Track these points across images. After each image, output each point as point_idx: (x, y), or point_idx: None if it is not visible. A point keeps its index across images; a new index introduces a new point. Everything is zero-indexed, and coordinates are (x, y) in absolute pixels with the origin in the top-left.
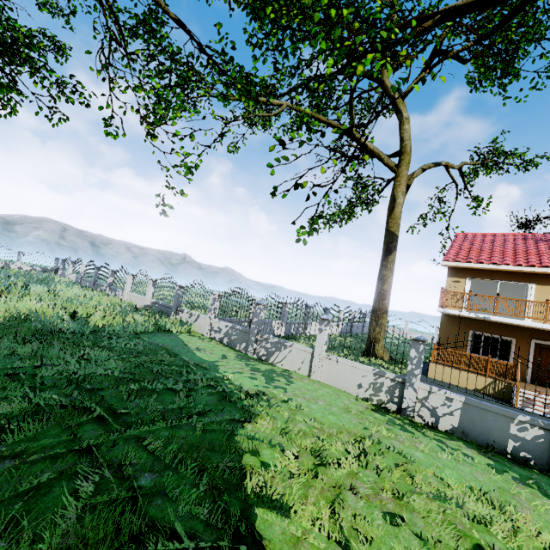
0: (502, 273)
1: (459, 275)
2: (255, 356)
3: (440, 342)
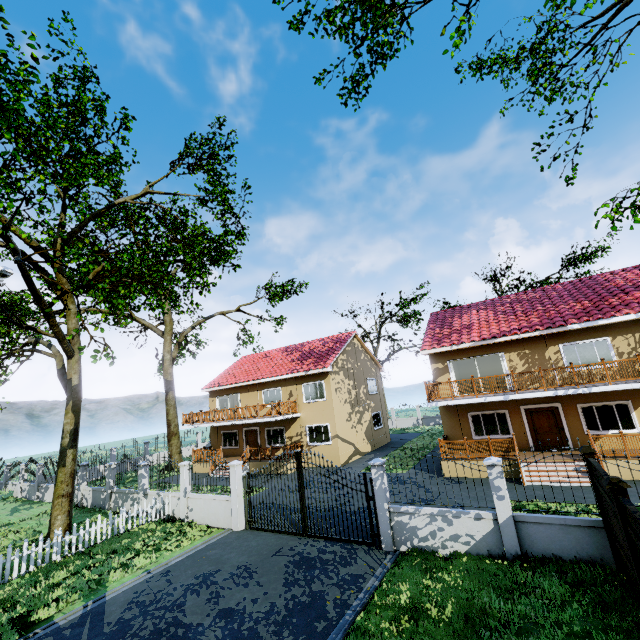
0: (229, 390)
1: (213, 396)
2: (39, 500)
3: (212, 444)
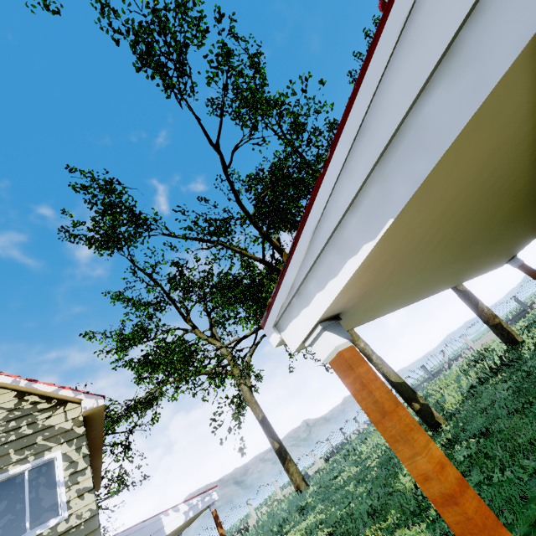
0: None
1: None
2: None
3: None
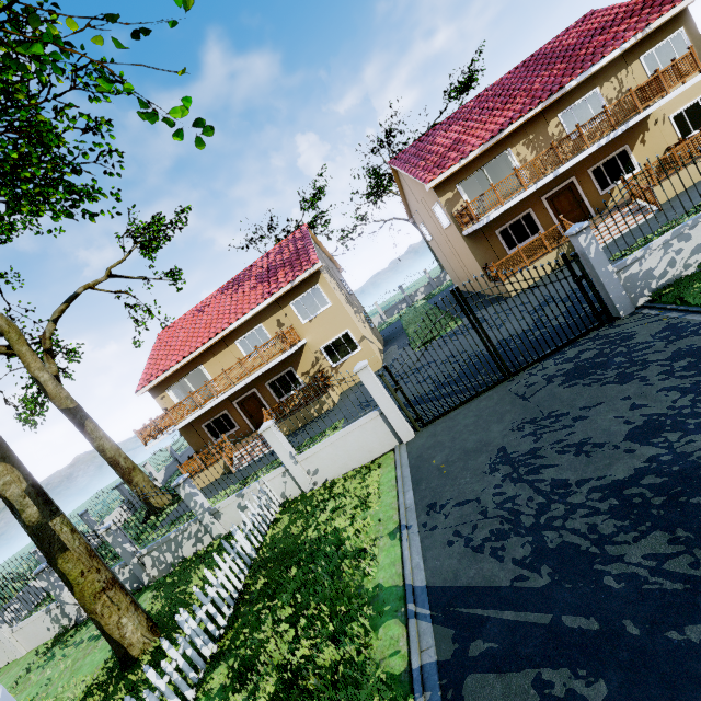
0: (181, 371)
1: (160, 392)
2: None
3: (195, 449)
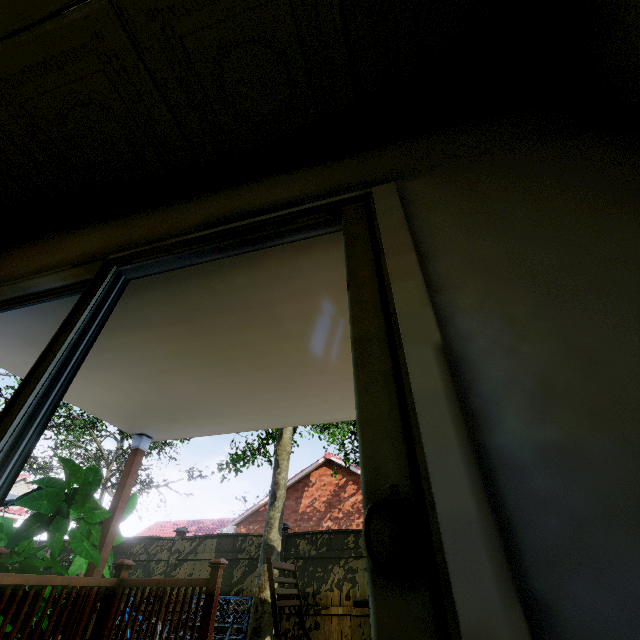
0: None
1: None
2: None
3: None
